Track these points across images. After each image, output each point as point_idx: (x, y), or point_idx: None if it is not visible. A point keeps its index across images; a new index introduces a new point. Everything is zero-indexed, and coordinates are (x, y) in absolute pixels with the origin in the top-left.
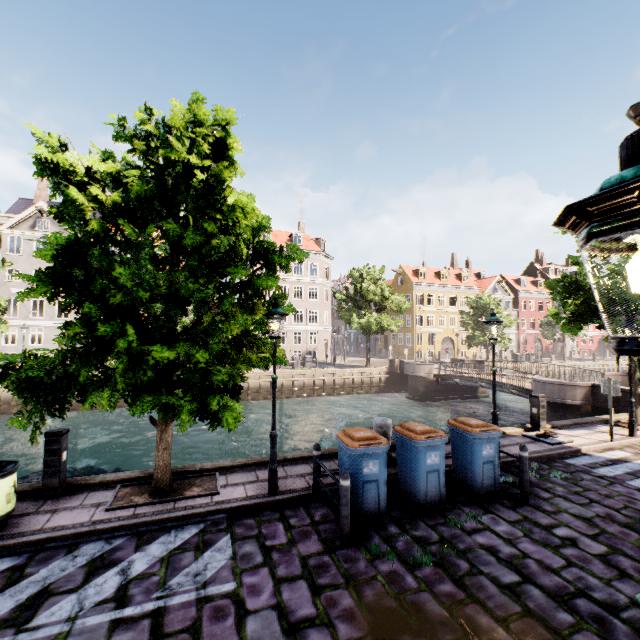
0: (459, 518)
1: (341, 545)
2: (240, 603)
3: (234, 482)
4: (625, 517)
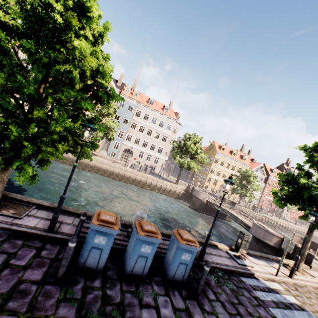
0: (143, 293)
1: (53, 281)
2: None
3: (38, 215)
4: None
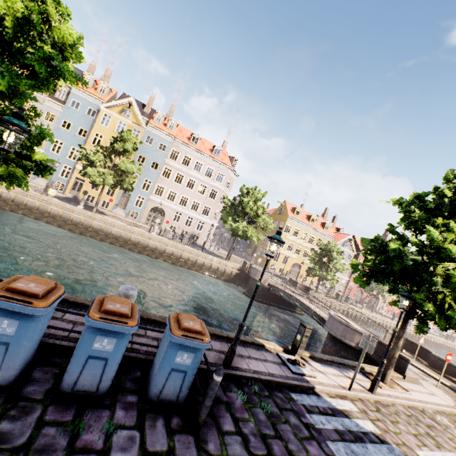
0: (85, 425)
1: None
2: None
3: None
4: None
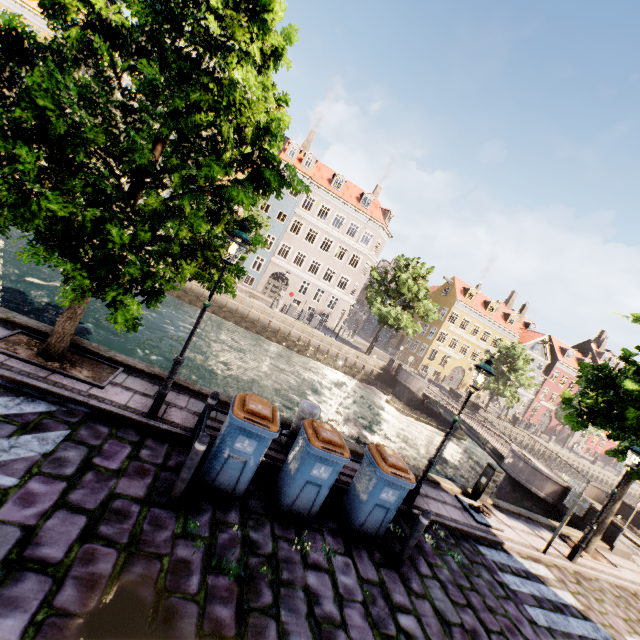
0: (310, 544)
1: (164, 503)
2: None
3: (129, 386)
4: None
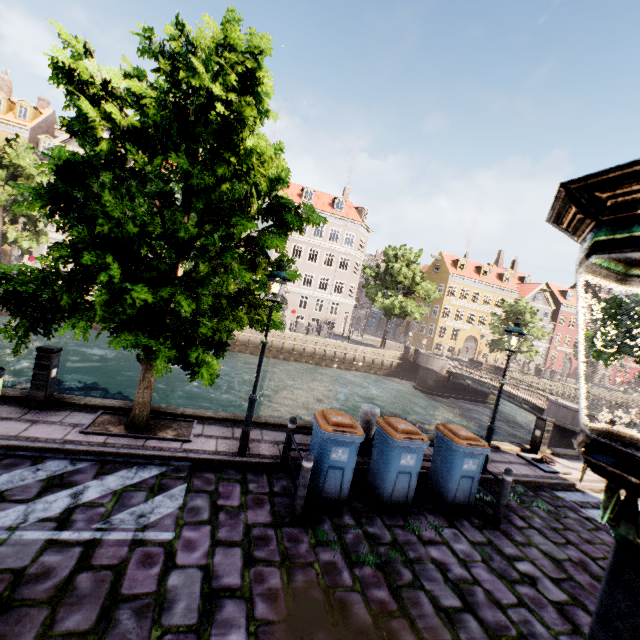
0: (419, 525)
1: (290, 522)
2: (171, 555)
3: (209, 434)
4: (600, 569)
